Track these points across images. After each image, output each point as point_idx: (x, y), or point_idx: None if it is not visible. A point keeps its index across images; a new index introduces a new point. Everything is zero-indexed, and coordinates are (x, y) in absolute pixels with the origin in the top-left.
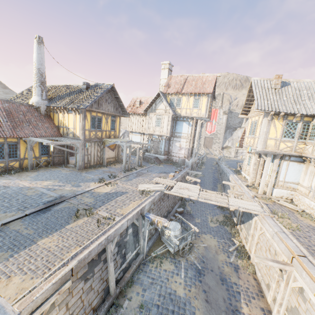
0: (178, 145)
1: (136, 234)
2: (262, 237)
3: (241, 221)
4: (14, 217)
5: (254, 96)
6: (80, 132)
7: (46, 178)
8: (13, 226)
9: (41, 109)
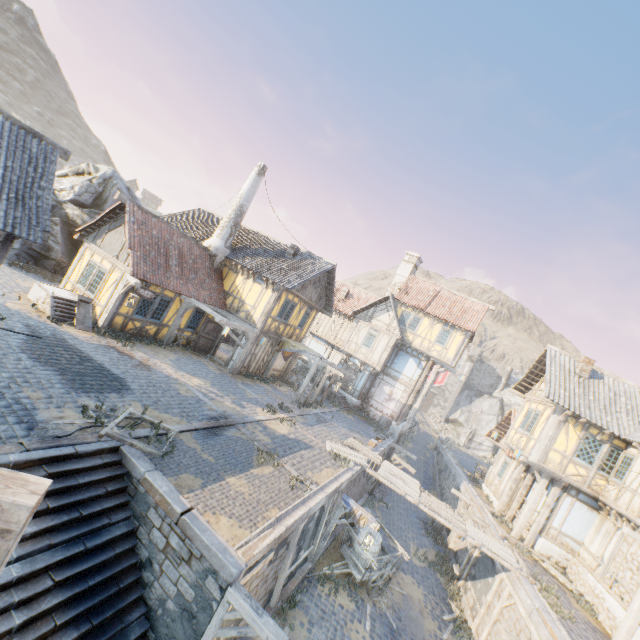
0: (388, 392)
1: (317, 523)
2: (508, 612)
3: (470, 575)
4: (184, 426)
5: (543, 371)
6: (262, 317)
7: (192, 371)
8: (186, 440)
9: (217, 259)
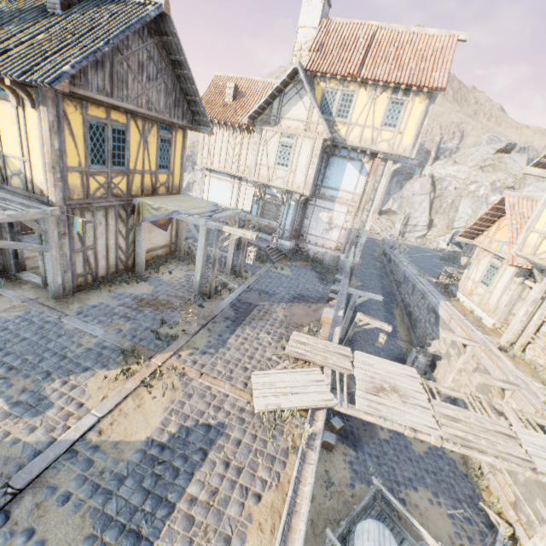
0: (327, 220)
1: None
2: None
3: None
4: None
5: None
6: (49, 178)
7: None
8: None
9: None
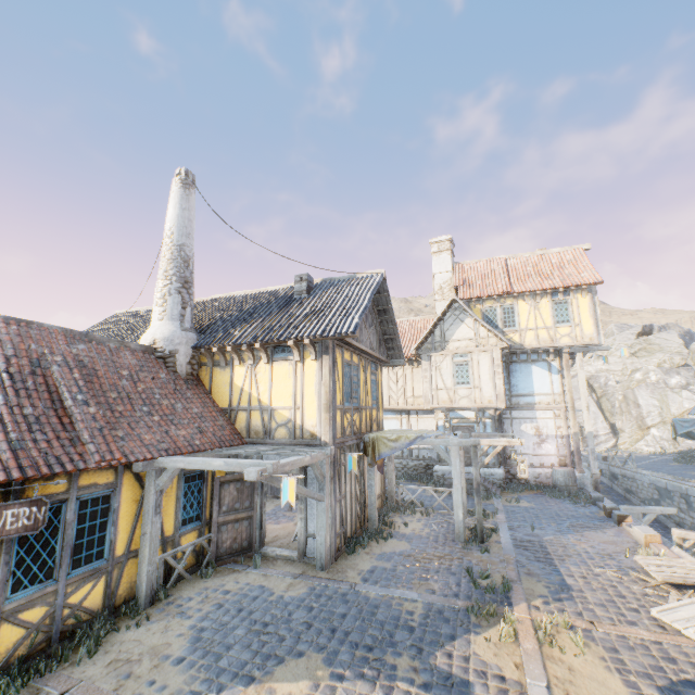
0: (533, 431)
1: None
2: None
3: None
4: None
5: None
6: (324, 418)
7: (253, 653)
8: None
9: (178, 359)
